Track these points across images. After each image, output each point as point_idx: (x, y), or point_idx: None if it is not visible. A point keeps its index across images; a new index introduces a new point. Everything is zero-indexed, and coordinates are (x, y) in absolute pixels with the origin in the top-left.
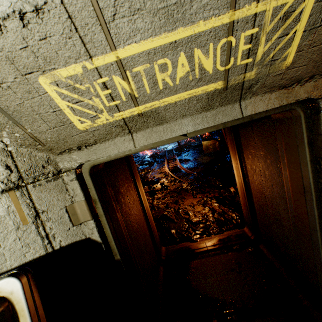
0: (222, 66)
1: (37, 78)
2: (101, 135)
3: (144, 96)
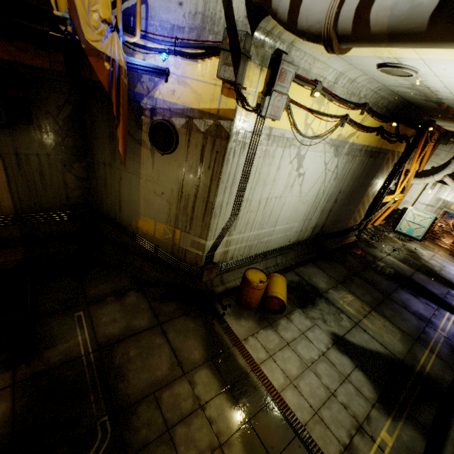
0: None
1: (452, 205)
2: (451, 210)
3: None
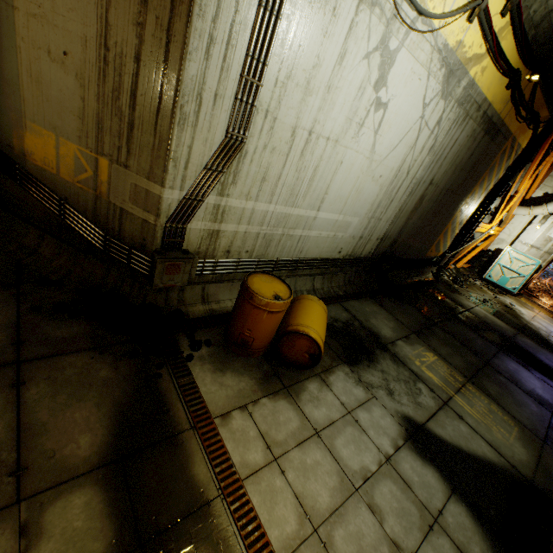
0: None
1: None
2: None
3: None
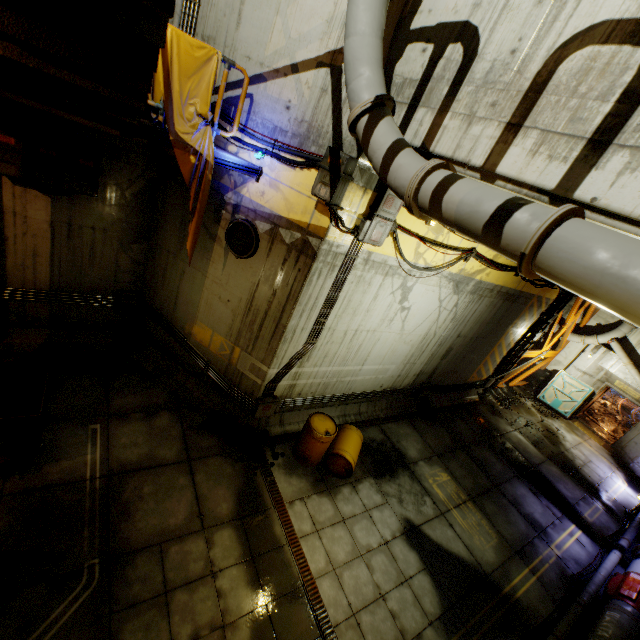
0: (638, 398)
1: (617, 380)
2: (615, 386)
3: (626, 390)
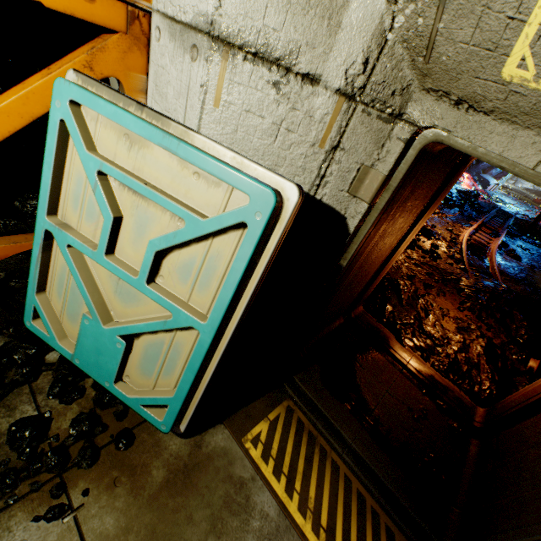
0: None
1: None
2: (515, 107)
3: None
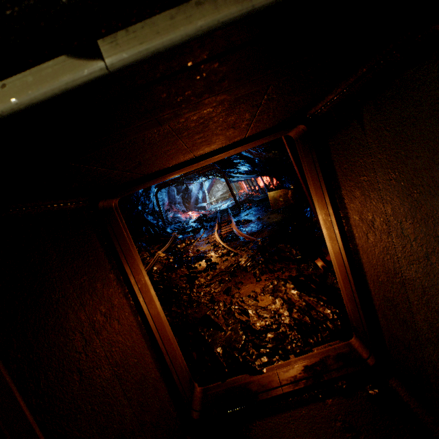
0: None
1: None
2: None
3: None
